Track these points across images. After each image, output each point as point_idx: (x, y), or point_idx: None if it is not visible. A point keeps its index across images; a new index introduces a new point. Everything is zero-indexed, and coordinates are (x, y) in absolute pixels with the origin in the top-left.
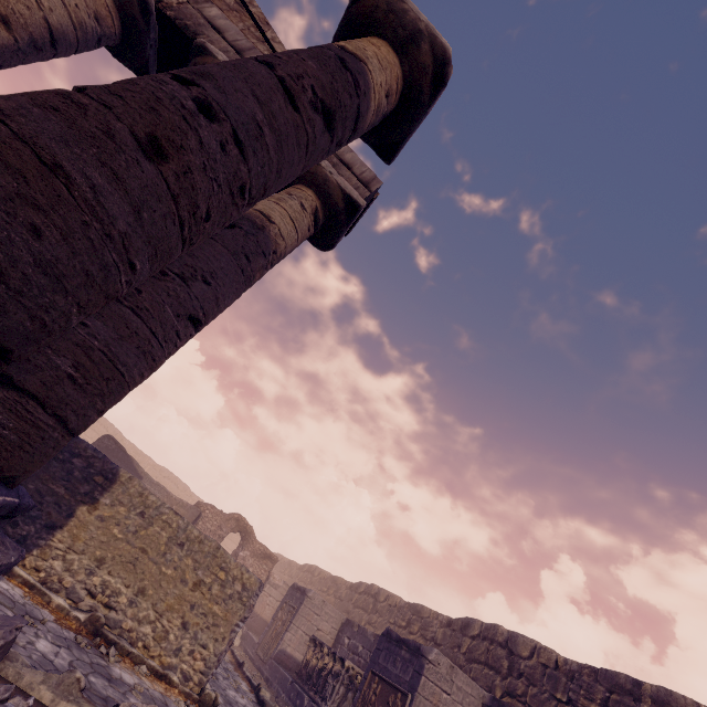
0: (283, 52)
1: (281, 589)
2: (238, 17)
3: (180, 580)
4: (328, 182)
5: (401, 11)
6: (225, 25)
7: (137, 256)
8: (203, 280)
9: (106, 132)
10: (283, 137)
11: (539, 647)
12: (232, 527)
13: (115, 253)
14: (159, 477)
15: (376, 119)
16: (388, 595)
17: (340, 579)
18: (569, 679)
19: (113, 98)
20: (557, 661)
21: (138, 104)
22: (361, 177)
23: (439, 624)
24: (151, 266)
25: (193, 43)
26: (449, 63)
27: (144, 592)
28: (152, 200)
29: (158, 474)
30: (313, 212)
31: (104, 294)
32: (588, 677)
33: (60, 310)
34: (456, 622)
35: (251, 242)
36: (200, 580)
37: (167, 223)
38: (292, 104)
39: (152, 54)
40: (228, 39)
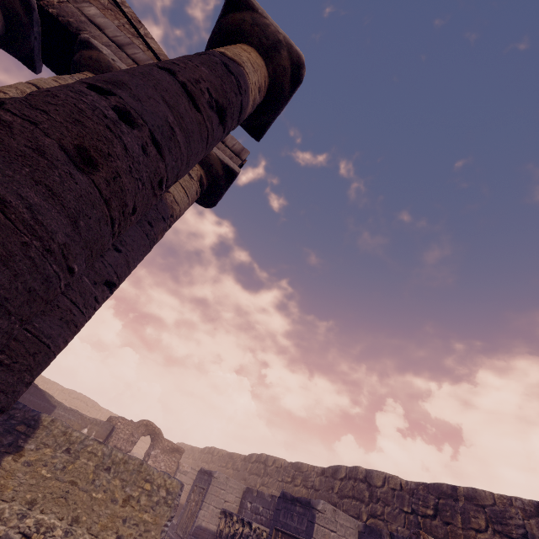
0: (178, 59)
1: (189, 474)
2: (112, 15)
3: (110, 500)
4: (209, 155)
5: (264, 25)
6: (105, 23)
7: (75, 261)
8: (114, 248)
9: (36, 149)
10: (190, 134)
11: (388, 477)
12: (142, 432)
13: (55, 264)
14: (69, 399)
15: (252, 110)
16: (274, 460)
17: (235, 454)
18: (411, 496)
19: (36, 113)
20: (401, 484)
21: (63, 117)
22: (233, 148)
23: (315, 474)
24: (87, 264)
25: (78, 38)
26: (303, 66)
27: (77, 520)
28: (87, 208)
29: (67, 396)
30: (198, 179)
31: (45, 302)
32: (423, 491)
33: (2, 332)
34: (328, 470)
35: (152, 210)
36: (129, 496)
37: (101, 226)
38: (193, 105)
39: (37, 45)
40: (108, 35)
